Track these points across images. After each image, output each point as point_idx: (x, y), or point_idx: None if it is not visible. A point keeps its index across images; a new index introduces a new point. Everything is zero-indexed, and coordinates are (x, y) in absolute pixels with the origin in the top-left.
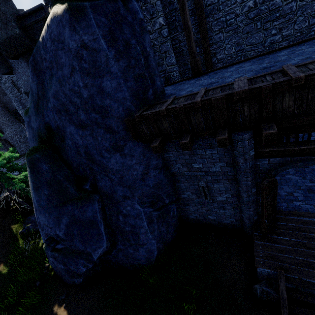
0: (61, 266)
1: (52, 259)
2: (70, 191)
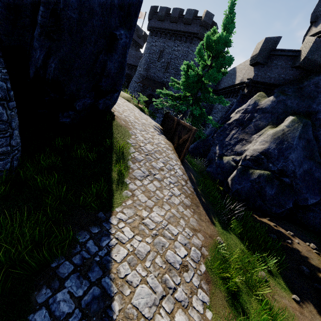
0: (272, 192)
1: (269, 183)
2: (317, 155)
